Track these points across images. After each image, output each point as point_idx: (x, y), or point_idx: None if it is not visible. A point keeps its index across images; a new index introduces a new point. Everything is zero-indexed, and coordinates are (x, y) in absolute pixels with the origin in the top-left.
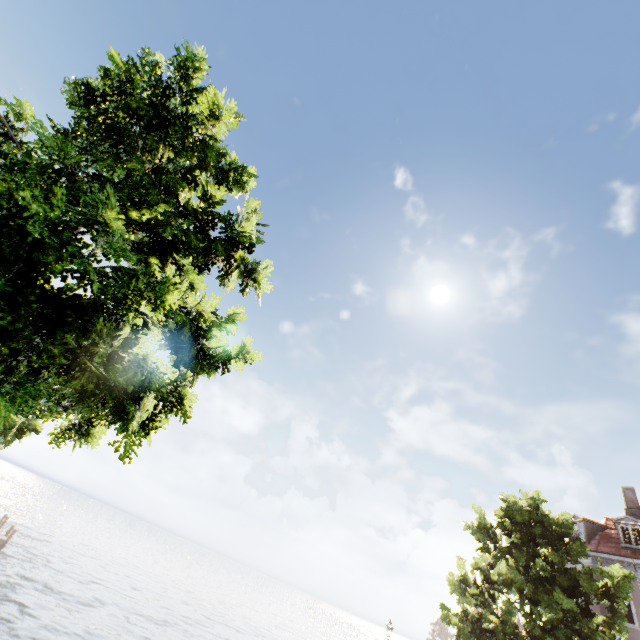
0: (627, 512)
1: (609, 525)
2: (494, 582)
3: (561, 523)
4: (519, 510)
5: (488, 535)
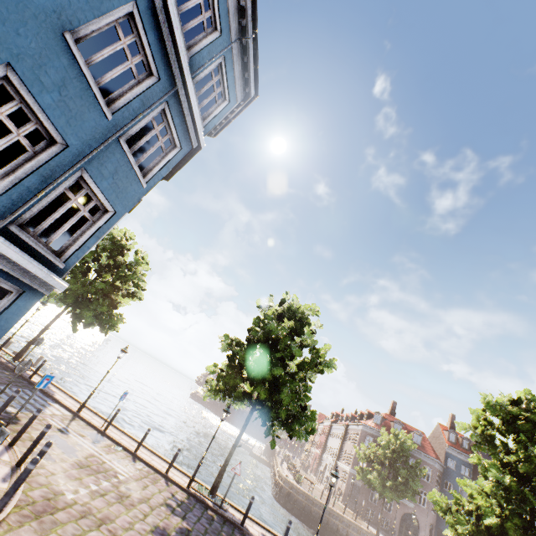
0: (391, 411)
1: (387, 418)
2: (378, 458)
3: (413, 448)
4: (406, 443)
5: (388, 446)
